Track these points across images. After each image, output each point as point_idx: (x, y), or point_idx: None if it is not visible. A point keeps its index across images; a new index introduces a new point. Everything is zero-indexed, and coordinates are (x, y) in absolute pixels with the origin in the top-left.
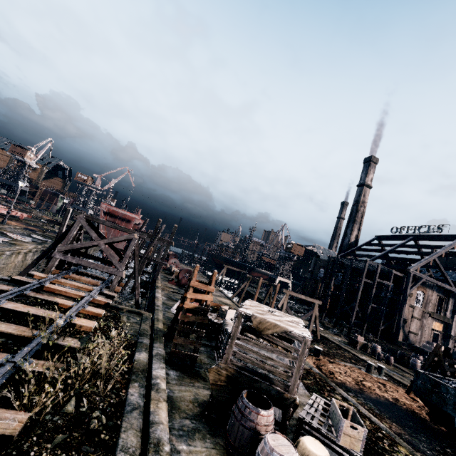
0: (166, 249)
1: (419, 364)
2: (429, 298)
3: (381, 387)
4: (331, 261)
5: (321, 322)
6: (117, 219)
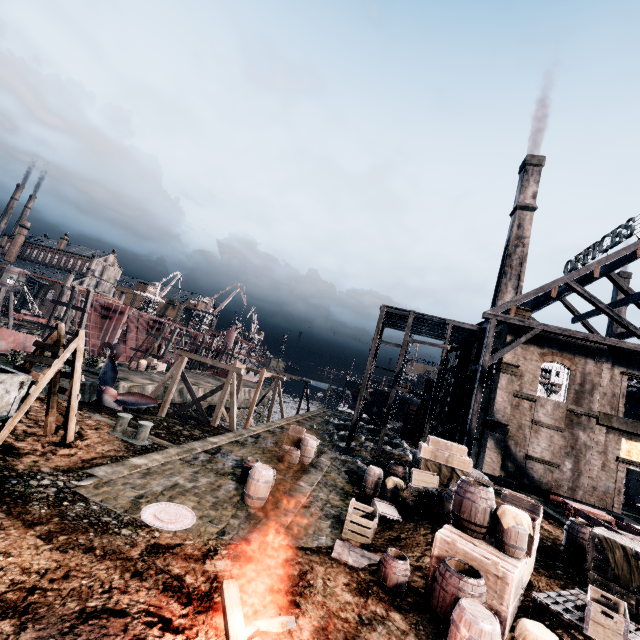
0: (81, 318)
1: (371, 477)
2: (589, 379)
3: (21, 418)
4: (456, 352)
5: (343, 436)
6: (112, 312)
